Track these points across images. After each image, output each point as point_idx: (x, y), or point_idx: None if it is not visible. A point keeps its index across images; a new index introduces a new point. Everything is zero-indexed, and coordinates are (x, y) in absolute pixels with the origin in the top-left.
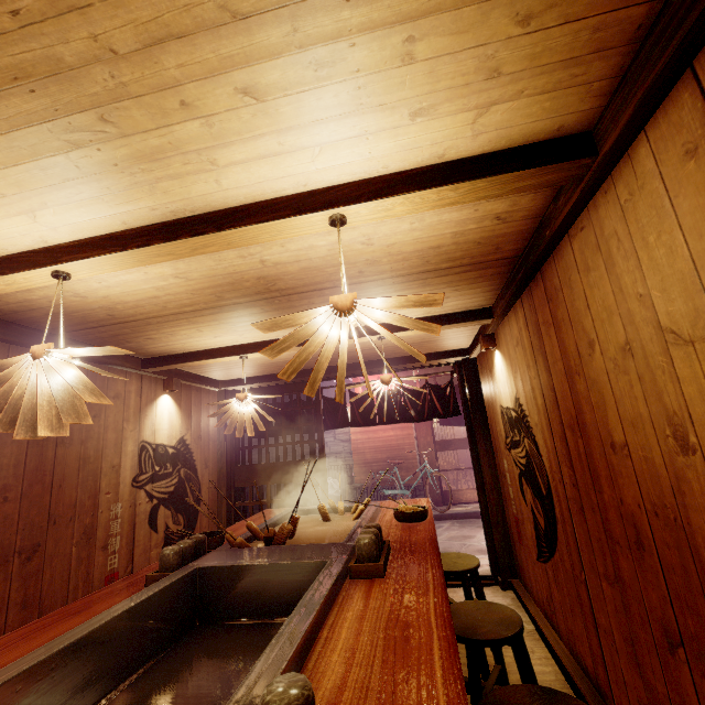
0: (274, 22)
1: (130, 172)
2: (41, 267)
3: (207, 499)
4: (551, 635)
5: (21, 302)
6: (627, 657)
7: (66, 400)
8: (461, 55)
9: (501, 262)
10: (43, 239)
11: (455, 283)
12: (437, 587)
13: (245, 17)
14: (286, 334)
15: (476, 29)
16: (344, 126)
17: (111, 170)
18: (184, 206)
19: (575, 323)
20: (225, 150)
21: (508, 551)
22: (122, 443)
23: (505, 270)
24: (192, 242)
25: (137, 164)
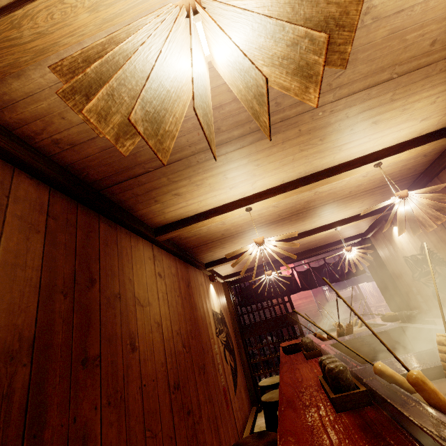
0: (401, 100)
1: (308, 158)
2: (244, 206)
3: (235, 347)
4: None
5: (195, 231)
6: None
7: (279, 259)
8: None
9: (412, 177)
10: (244, 194)
11: (385, 192)
12: None
13: (394, 100)
14: None
15: None
16: (395, 128)
17: (303, 158)
18: (312, 170)
19: None
20: (348, 144)
21: None
22: (208, 310)
23: (411, 181)
24: (314, 184)
25: (313, 155)
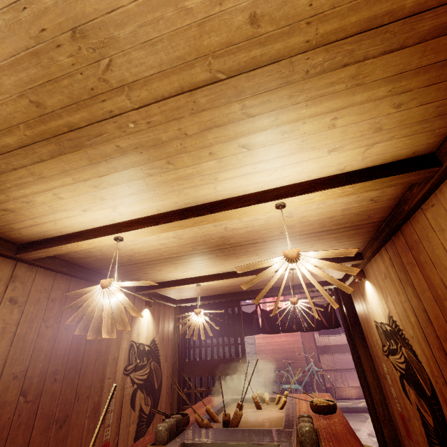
0: (267, 117)
1: (171, 185)
2: (110, 234)
3: (165, 386)
4: None
5: (86, 253)
6: None
7: (118, 314)
8: (360, 123)
9: (370, 225)
10: (113, 219)
11: (339, 238)
12: None
13: (253, 116)
14: (226, 270)
15: (370, 111)
16: (290, 158)
17: (163, 185)
18: (193, 200)
19: (437, 264)
20: (224, 173)
21: (397, 445)
22: (121, 342)
23: (372, 229)
24: (195, 220)
25: (176, 182)
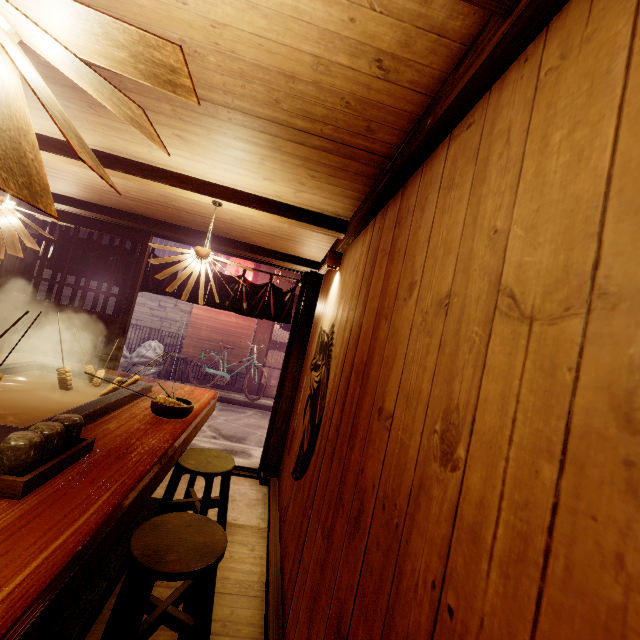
0: None
1: None
2: None
3: None
4: (274, 539)
5: None
6: (308, 603)
7: None
8: None
9: (370, 158)
10: None
11: (312, 164)
12: (76, 535)
13: None
14: (89, 142)
15: None
16: None
17: None
18: None
19: (409, 256)
20: None
21: (279, 454)
22: None
23: (371, 173)
24: None
25: None
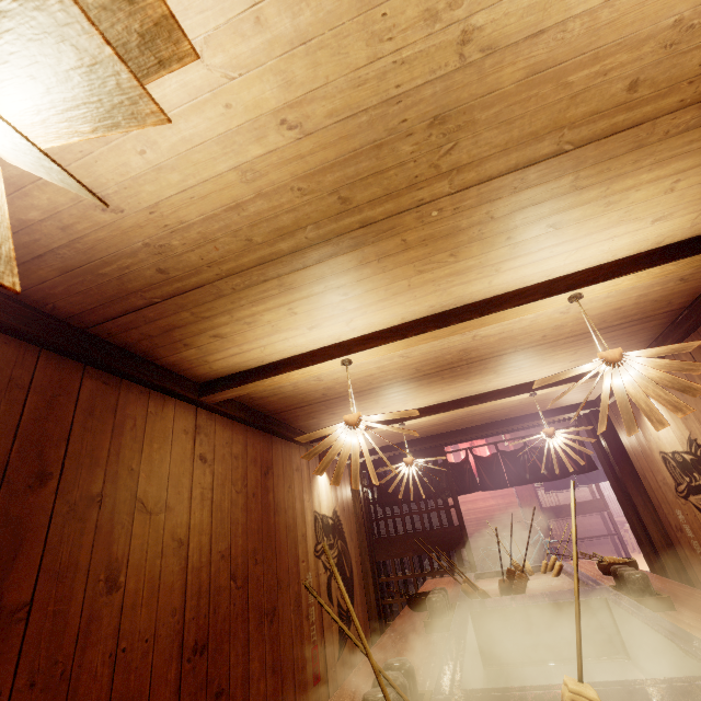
0: (597, 187)
1: (438, 284)
2: (337, 357)
3: (356, 574)
4: None
5: (274, 389)
6: None
7: (381, 455)
8: None
9: (666, 314)
10: (339, 337)
11: (616, 337)
12: None
13: (582, 188)
14: (442, 399)
15: None
16: (602, 235)
17: (428, 284)
18: (453, 302)
19: None
20: (511, 261)
21: None
22: (305, 513)
23: (666, 321)
24: (457, 327)
25: (447, 278)
